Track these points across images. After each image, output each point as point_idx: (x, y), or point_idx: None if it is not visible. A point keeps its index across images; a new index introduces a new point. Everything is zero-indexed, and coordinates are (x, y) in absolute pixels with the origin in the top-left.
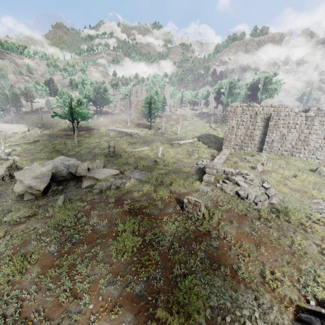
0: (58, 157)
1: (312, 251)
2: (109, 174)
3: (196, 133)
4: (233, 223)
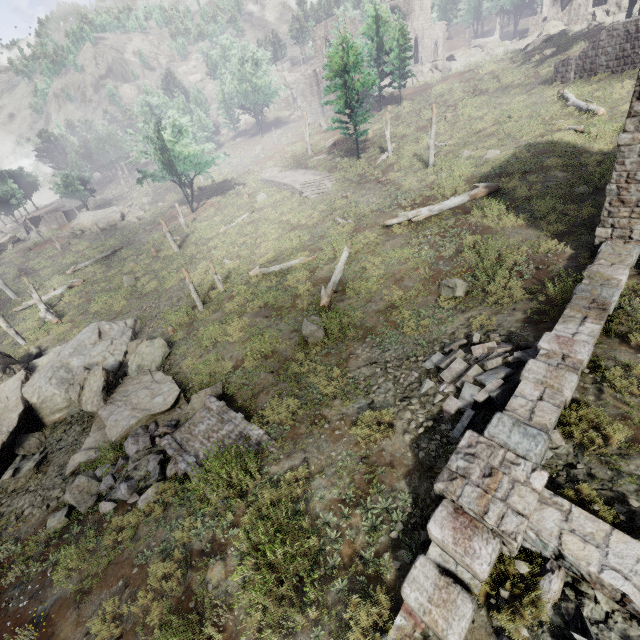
0: (81, 332)
1: None
2: (141, 414)
3: (492, 151)
4: None
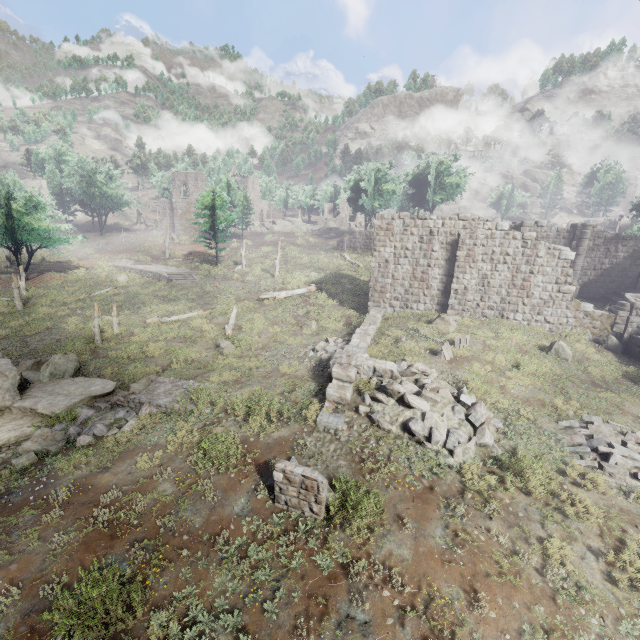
0: None
1: (591, 577)
2: (83, 396)
3: (314, 272)
4: (404, 522)
